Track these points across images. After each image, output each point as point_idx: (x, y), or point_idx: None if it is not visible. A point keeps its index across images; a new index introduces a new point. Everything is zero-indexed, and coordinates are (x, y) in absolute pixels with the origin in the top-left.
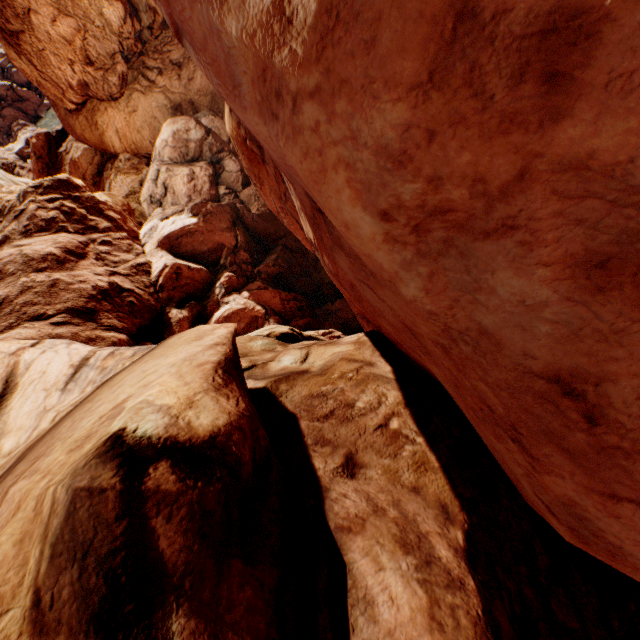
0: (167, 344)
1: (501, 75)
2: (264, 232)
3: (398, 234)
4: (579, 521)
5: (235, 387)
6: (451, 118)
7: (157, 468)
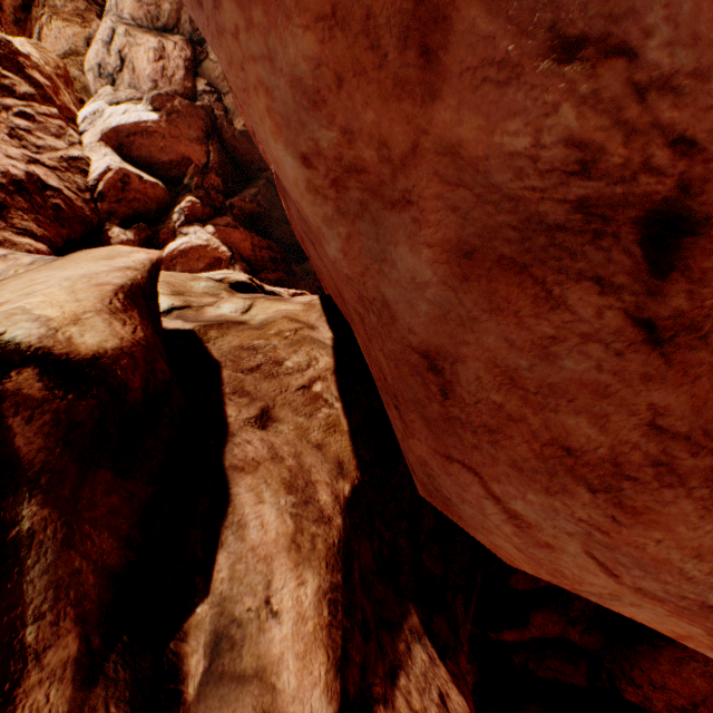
0: (71, 257)
1: (392, 33)
2: (246, 157)
3: (319, 185)
4: (428, 478)
5: (136, 315)
6: (355, 67)
7: (21, 373)
